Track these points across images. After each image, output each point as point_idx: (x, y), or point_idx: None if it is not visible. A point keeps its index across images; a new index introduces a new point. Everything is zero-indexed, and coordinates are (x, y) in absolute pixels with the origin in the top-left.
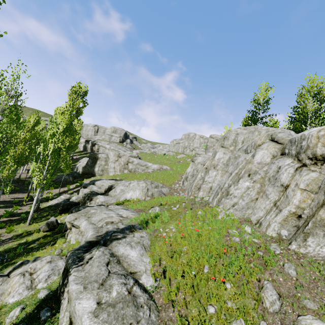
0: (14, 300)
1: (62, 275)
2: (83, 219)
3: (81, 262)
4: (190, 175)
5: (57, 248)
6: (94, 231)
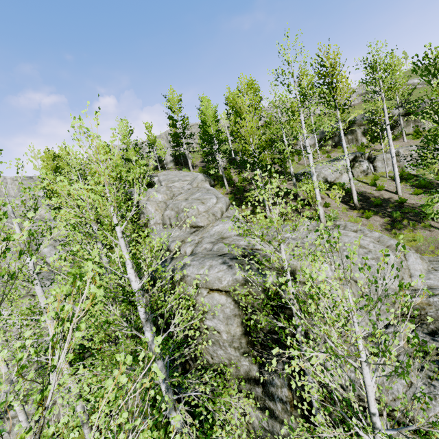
0: None
1: None
2: None
3: None
4: None
5: None
6: None
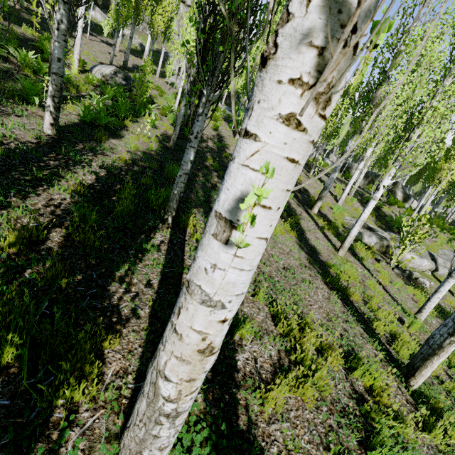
0: None
1: None
2: None
3: None
4: None
5: None
6: None
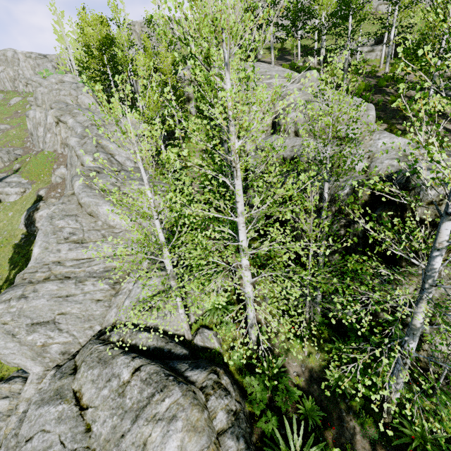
0: None
1: None
2: None
3: None
4: (33, 131)
5: None
6: None
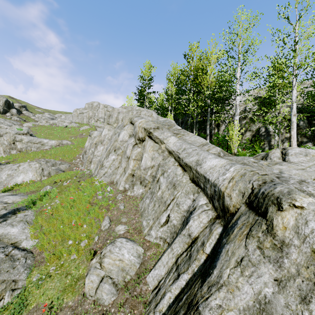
0: None
1: None
2: None
3: None
4: (88, 149)
5: None
6: None
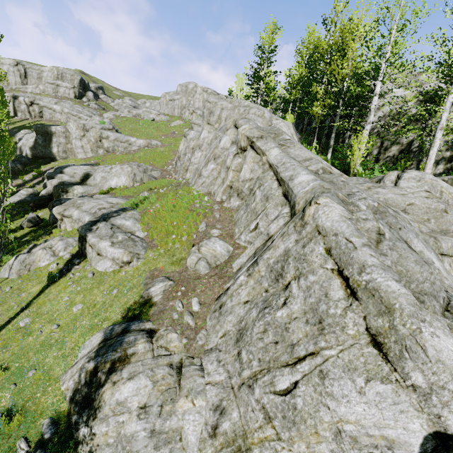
0: (46, 263)
1: (79, 242)
2: (73, 209)
3: (92, 230)
4: (182, 154)
5: (55, 236)
6: (90, 216)
